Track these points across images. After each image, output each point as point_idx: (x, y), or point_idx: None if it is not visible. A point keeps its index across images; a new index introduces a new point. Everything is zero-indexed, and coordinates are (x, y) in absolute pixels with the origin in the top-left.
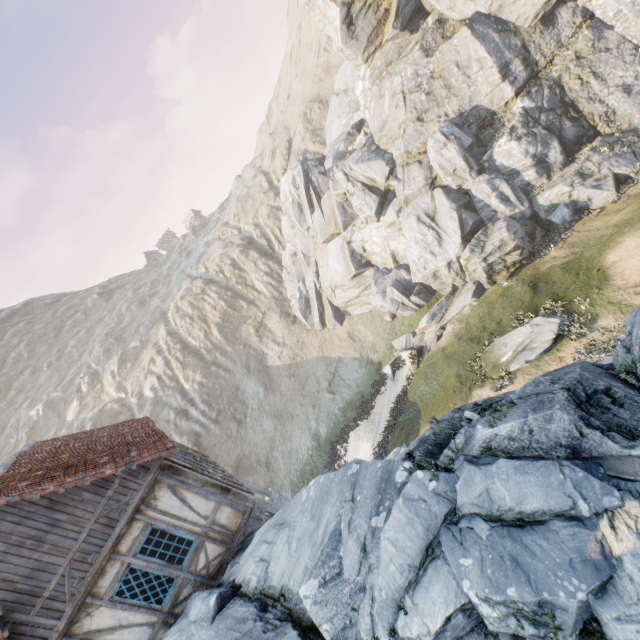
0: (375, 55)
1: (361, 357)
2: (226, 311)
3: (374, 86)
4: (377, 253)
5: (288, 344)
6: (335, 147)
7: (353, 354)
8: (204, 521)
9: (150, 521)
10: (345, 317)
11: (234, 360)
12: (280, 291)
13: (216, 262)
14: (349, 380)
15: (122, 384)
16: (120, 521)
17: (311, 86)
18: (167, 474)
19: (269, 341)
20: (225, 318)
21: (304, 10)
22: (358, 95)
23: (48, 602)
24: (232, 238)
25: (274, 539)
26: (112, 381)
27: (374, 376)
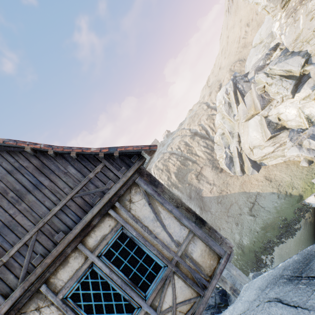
0: (290, 1)
1: (279, 192)
2: (180, 166)
3: (289, 18)
4: (291, 119)
5: (216, 184)
6: (256, 65)
7: (270, 190)
8: (175, 247)
9: (121, 223)
10: (261, 167)
11: (182, 192)
12: (212, 155)
13: (176, 144)
14: (268, 207)
15: None
16: (93, 207)
17: (234, 57)
18: (144, 181)
19: (204, 182)
20: (179, 170)
21: (230, 28)
22: (275, 30)
23: (3, 270)
24: (186, 133)
25: (306, 301)
26: None
27: (295, 205)
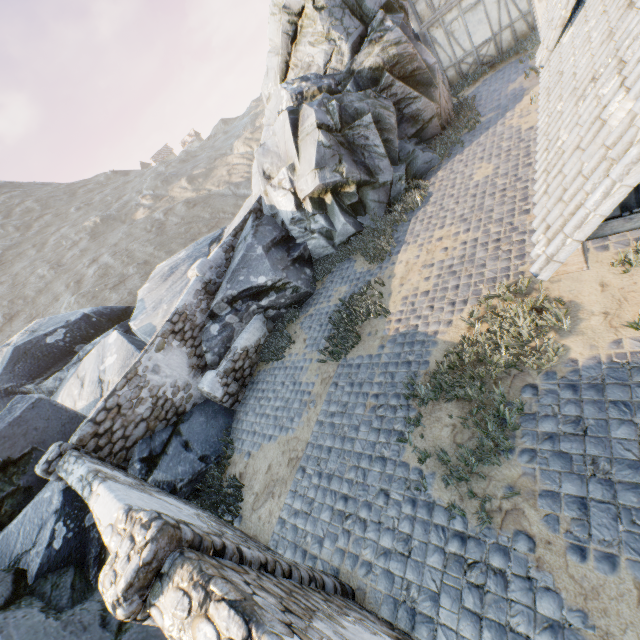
0: None
1: None
2: None
3: None
4: None
5: None
6: None
7: None
8: None
9: None
10: None
11: None
12: None
13: None
14: None
15: (199, 189)
16: None
17: None
18: None
19: None
20: None
21: None
22: None
23: None
24: None
25: None
26: (185, 190)
27: None
